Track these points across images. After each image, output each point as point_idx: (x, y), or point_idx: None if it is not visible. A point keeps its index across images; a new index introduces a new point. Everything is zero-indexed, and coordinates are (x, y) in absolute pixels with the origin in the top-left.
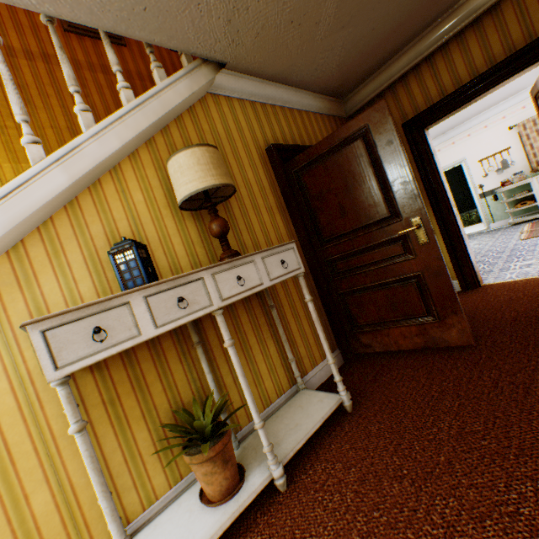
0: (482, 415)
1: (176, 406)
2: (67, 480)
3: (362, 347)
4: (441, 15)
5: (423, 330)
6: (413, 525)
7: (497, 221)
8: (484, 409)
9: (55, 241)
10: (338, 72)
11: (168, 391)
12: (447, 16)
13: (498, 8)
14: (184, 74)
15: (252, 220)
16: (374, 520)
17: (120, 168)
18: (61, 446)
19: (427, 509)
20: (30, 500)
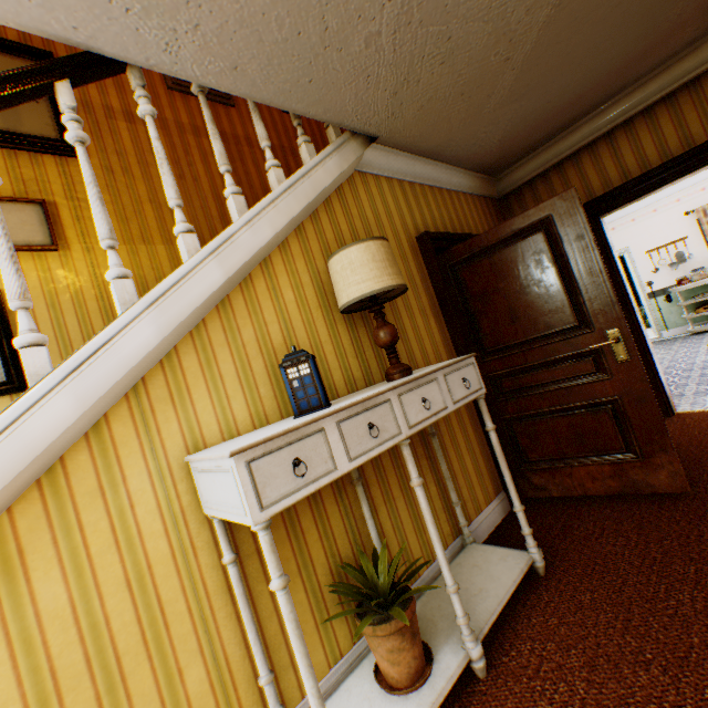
0: None
1: (333, 560)
2: (222, 652)
3: (533, 489)
4: (627, 88)
5: (619, 470)
6: None
7: (671, 329)
8: None
9: (207, 348)
10: (498, 147)
11: (324, 539)
12: (634, 89)
13: (697, 84)
14: (334, 150)
15: (405, 324)
16: None
17: (270, 261)
18: (215, 607)
19: (696, 704)
20: (184, 677)
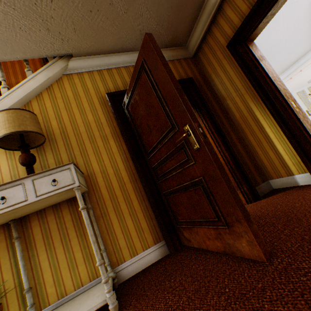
0: None
1: None
2: None
3: (186, 240)
4: None
5: (219, 234)
6: None
7: None
8: None
9: None
10: (161, 28)
11: None
12: None
13: None
14: (44, 69)
15: (87, 147)
16: None
17: None
18: None
19: None
20: None
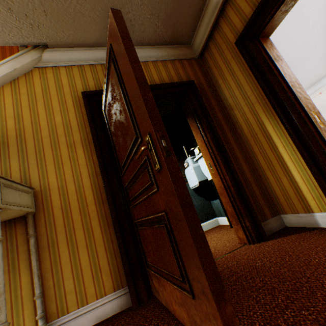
0: None
1: None
2: None
3: (155, 291)
4: None
5: (185, 302)
6: None
7: None
8: None
9: None
10: (157, 20)
11: None
12: None
13: None
14: (12, 59)
15: (46, 155)
16: None
17: None
18: None
19: None
20: None
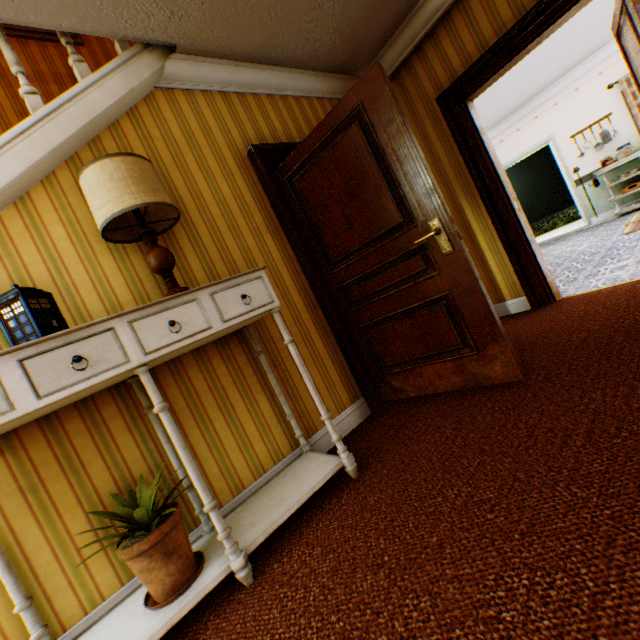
0: (500, 477)
1: (126, 486)
2: None
3: (394, 392)
4: None
5: (460, 366)
6: (369, 634)
7: (600, 214)
8: (506, 469)
9: None
10: (339, 38)
11: (113, 469)
12: None
13: None
14: (117, 66)
15: (229, 246)
16: (328, 627)
17: (30, 198)
18: None
19: (393, 611)
20: None
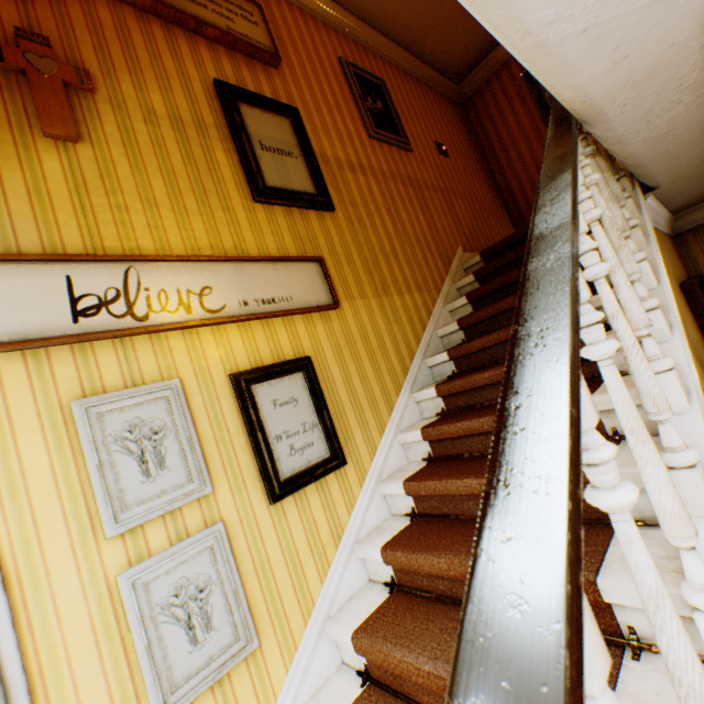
0: None
1: None
2: None
3: None
4: None
5: None
6: None
7: None
8: None
9: None
10: None
11: None
12: None
13: None
14: (640, 203)
15: None
16: None
17: None
18: None
19: None
20: None
